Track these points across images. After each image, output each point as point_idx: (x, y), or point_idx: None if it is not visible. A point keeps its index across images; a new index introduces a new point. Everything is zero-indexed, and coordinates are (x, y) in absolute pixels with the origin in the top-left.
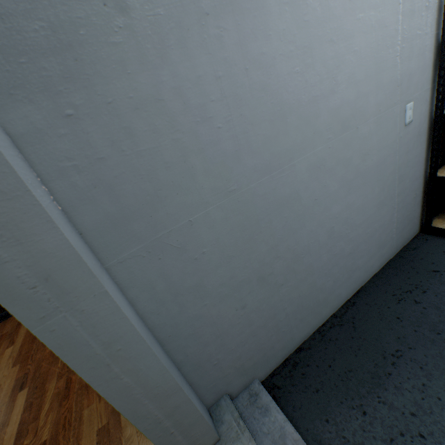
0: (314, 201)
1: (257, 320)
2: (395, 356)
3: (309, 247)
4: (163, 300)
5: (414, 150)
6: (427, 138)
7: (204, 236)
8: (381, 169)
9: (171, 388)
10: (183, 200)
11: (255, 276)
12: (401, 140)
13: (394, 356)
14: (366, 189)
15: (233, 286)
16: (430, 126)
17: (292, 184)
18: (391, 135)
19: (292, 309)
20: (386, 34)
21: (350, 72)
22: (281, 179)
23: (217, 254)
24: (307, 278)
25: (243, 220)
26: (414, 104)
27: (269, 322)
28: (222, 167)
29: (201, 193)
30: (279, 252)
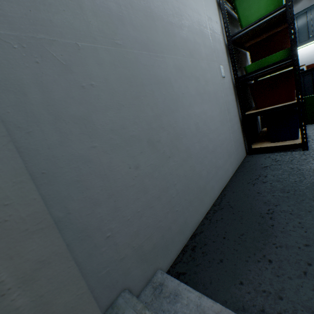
0: (182, 94)
1: (152, 189)
2: (270, 213)
3: (184, 131)
4: (38, 116)
5: (230, 96)
6: (234, 93)
7: (92, 69)
8: (217, 97)
9: (34, 218)
10: (70, 20)
11: (145, 137)
12: (222, 86)
13: (269, 213)
14: (212, 106)
15: (124, 138)
16: (233, 87)
17: (165, 71)
18: (217, 79)
19: (181, 188)
20: (201, 19)
21: (188, 25)
22: (157, 62)
23: (106, 95)
24: (188, 160)
25: (129, 75)
26: (223, 68)
27: (163, 196)
28: (109, 20)
29: (89, 27)
30: (163, 124)
